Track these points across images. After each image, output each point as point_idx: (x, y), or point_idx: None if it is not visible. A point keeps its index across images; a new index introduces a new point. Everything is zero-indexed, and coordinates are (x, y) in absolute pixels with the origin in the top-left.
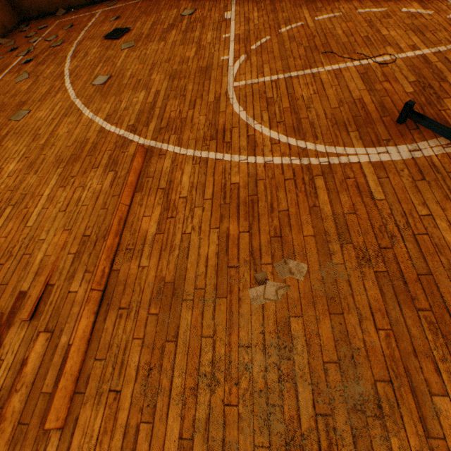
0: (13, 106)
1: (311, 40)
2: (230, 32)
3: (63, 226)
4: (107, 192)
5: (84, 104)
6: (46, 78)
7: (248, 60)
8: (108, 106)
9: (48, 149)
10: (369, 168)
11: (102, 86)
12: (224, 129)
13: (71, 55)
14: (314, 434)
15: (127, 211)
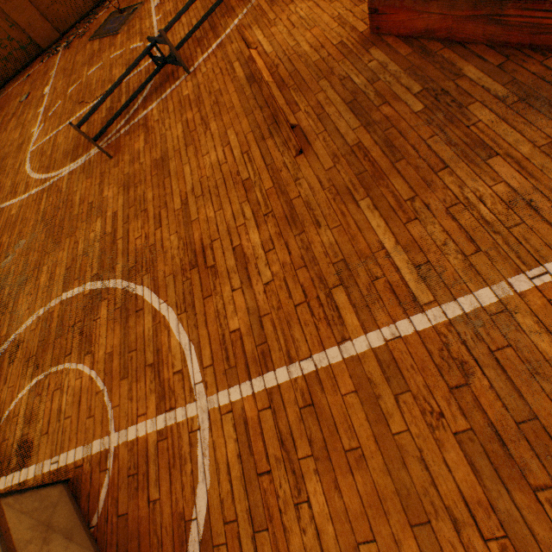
0: None
1: (79, 95)
2: (43, 106)
3: None
4: None
5: None
6: None
7: (44, 127)
8: None
9: None
10: (68, 176)
11: None
12: (18, 184)
13: None
14: (6, 301)
15: None
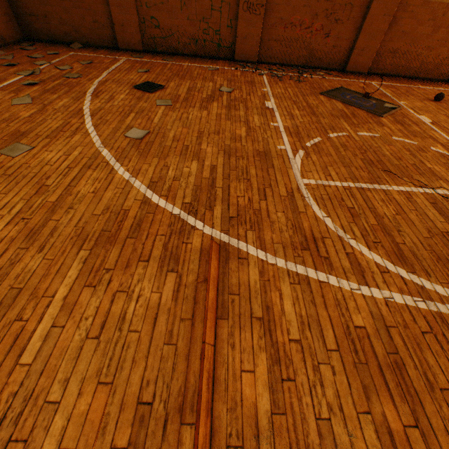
0: (4, 133)
1: (363, 153)
2: (278, 122)
3: (95, 373)
4: (170, 310)
5: (116, 158)
6: (58, 110)
7: (308, 157)
8: (150, 169)
9: (63, 211)
10: None
11: (138, 140)
12: (313, 236)
13: (92, 93)
14: None
15: (212, 355)
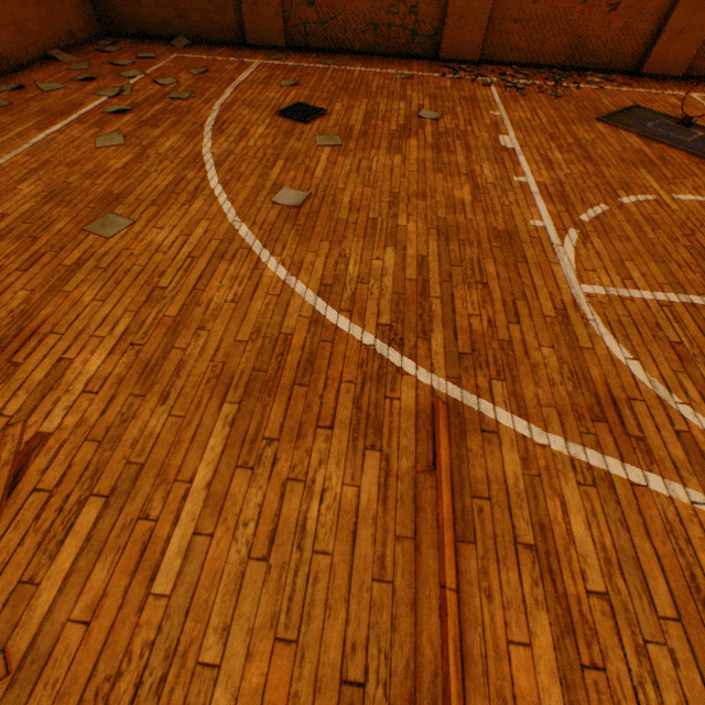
0: (90, 196)
1: (689, 236)
2: (526, 175)
3: (268, 621)
4: (376, 519)
5: (262, 241)
6: (164, 157)
7: (587, 243)
8: (317, 261)
9: (190, 334)
10: None
11: (293, 210)
12: (611, 396)
13: (212, 125)
14: None
15: (456, 609)
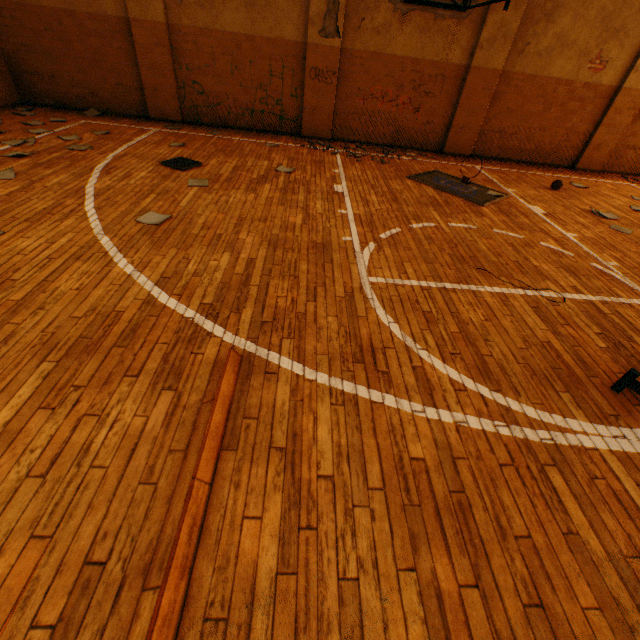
0: None
1: (453, 247)
2: (347, 209)
3: (29, 523)
4: (157, 439)
5: (119, 247)
6: (50, 188)
7: (380, 251)
8: (163, 262)
9: (29, 313)
10: (615, 461)
11: (154, 227)
12: (372, 346)
13: (102, 168)
14: None
15: (205, 497)
